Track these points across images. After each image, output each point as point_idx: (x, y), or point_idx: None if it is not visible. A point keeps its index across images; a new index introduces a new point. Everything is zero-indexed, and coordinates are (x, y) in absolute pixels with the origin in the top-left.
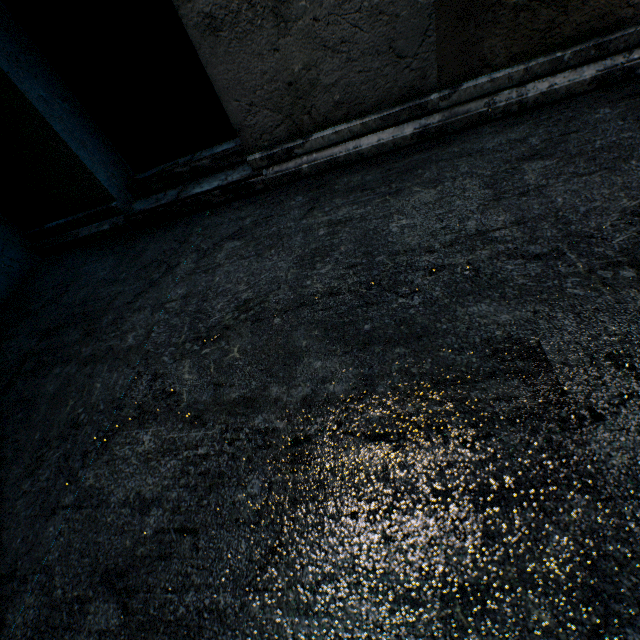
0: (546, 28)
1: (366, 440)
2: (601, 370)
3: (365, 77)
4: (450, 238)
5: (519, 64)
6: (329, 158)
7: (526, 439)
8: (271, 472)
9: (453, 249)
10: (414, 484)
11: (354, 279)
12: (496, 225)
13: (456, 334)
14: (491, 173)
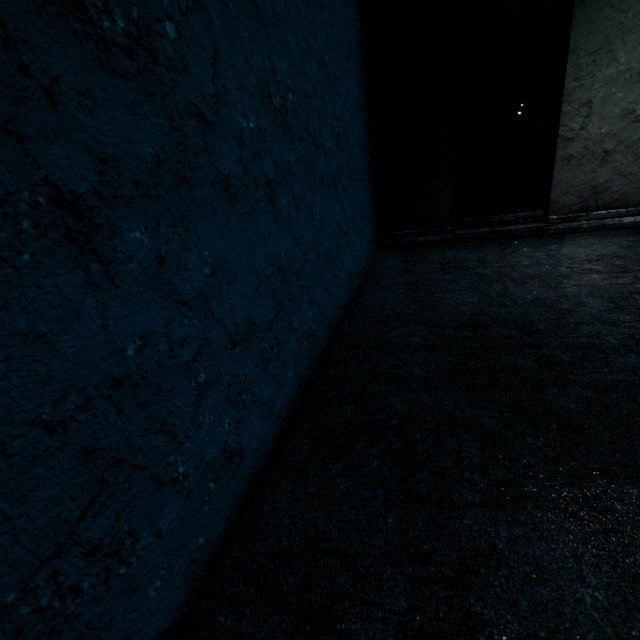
0: None
1: None
2: None
3: (635, 191)
4: None
5: None
6: (601, 224)
7: None
8: None
9: None
10: None
11: None
12: None
13: None
14: None
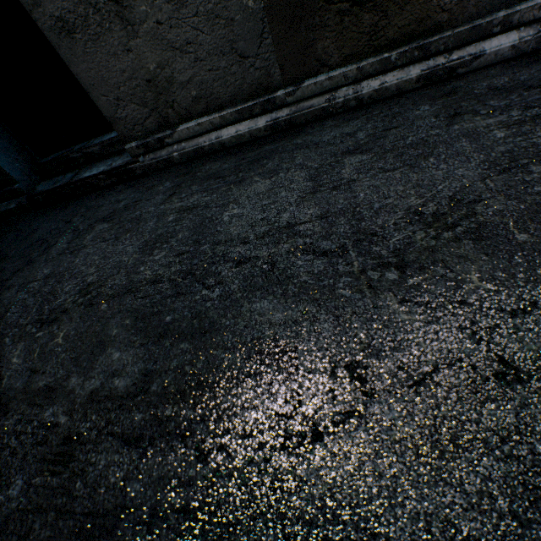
0: (371, 31)
1: (122, 444)
2: (337, 382)
3: (216, 75)
4: (264, 230)
5: (353, 63)
6: (195, 147)
7: (250, 456)
8: (35, 473)
9: (263, 241)
10: (141, 499)
11: (177, 267)
12: (304, 218)
13: (234, 331)
14: (318, 165)
